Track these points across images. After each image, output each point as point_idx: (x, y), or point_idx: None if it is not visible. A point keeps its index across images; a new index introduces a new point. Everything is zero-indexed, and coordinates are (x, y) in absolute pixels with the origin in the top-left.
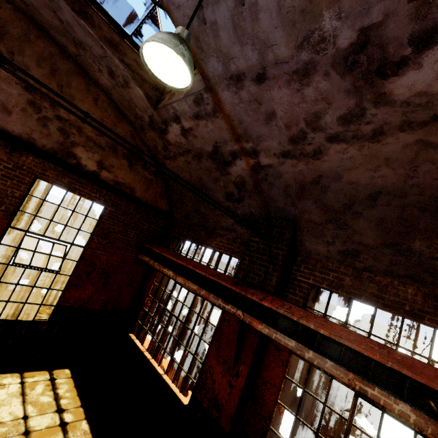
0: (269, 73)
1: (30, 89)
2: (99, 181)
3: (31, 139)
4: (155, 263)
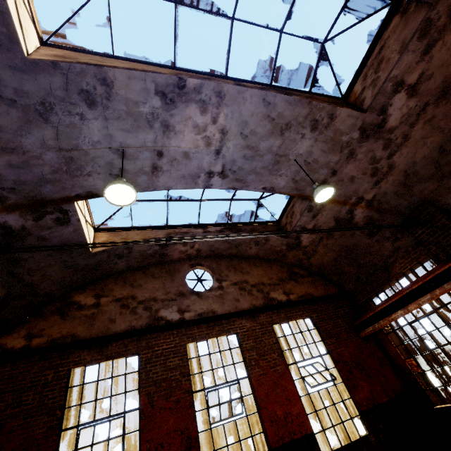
0: (336, 168)
1: (235, 283)
2: (294, 302)
3: (254, 306)
4: (380, 322)
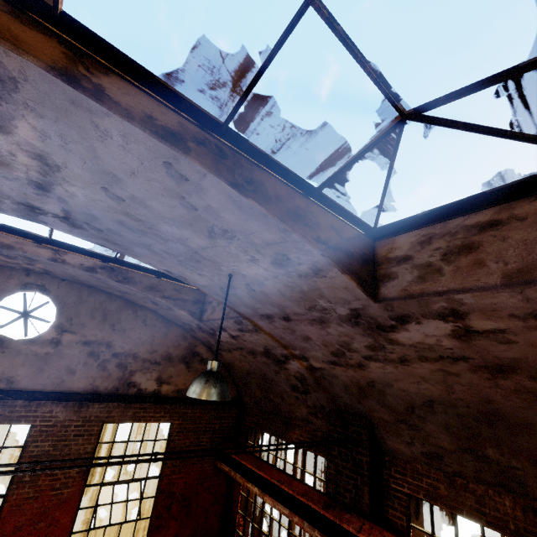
0: (293, 317)
1: (88, 342)
2: (161, 398)
3: (94, 388)
4: (237, 474)
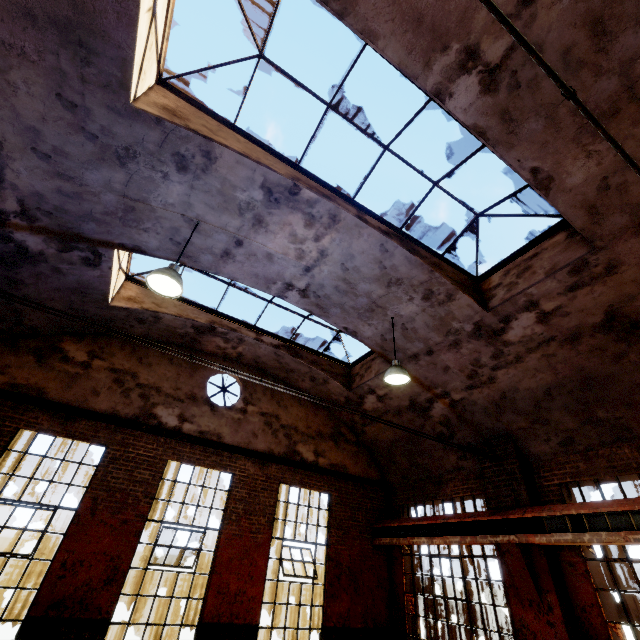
0: (434, 349)
1: (264, 413)
2: (320, 468)
3: (271, 451)
4: (400, 538)
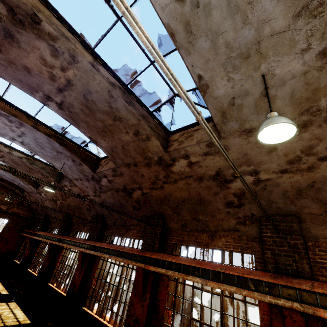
0: (33, 192)
1: None
2: (7, 213)
3: None
4: (23, 233)
